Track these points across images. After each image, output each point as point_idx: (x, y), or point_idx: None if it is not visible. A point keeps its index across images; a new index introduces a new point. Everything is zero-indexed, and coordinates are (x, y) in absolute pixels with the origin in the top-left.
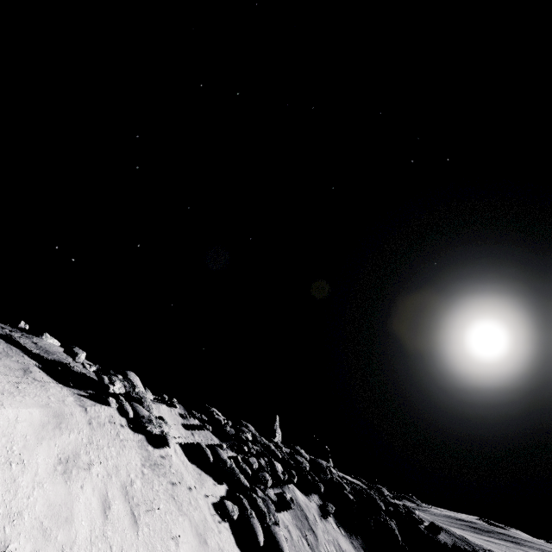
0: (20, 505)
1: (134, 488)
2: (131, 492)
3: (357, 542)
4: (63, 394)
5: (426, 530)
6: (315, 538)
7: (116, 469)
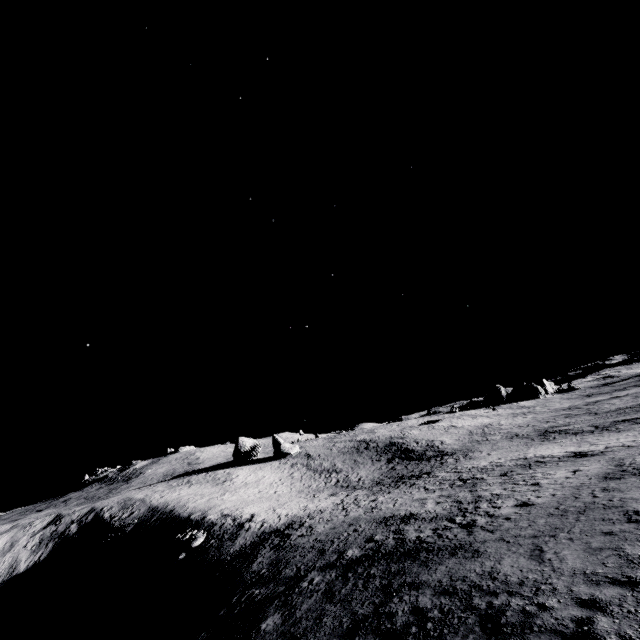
0: None
1: None
2: None
3: (39, 549)
4: None
5: (120, 519)
6: (2, 558)
7: None
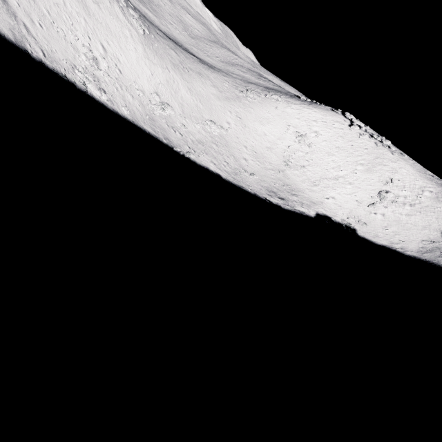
0: (421, 189)
1: (440, 201)
2: (438, 200)
3: None
4: (441, 189)
5: None
6: None
7: (439, 198)
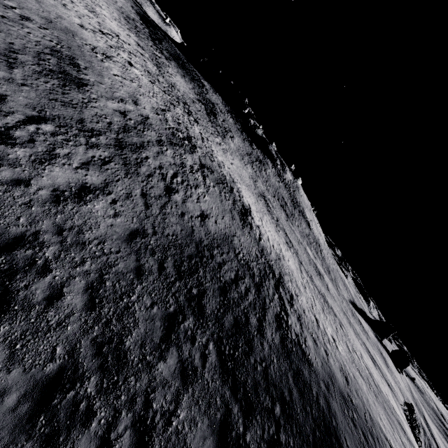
0: None
1: None
2: None
3: None
4: None
5: None
6: None
7: None
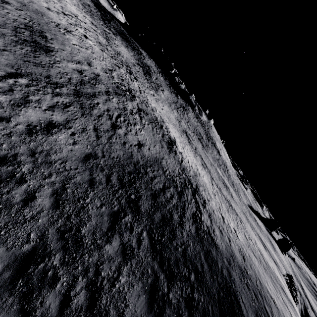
0: None
1: None
2: None
3: None
4: None
5: None
6: None
7: None
